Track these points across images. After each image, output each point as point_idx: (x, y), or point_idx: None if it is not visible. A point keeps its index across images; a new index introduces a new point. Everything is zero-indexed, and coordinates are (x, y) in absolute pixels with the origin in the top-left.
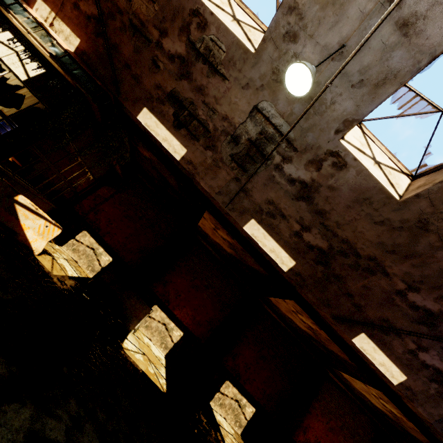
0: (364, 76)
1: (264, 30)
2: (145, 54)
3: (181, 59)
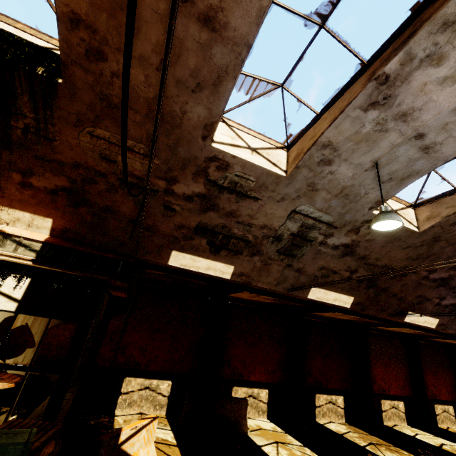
0: (392, 176)
1: (276, 146)
2: (151, 203)
3: (201, 196)
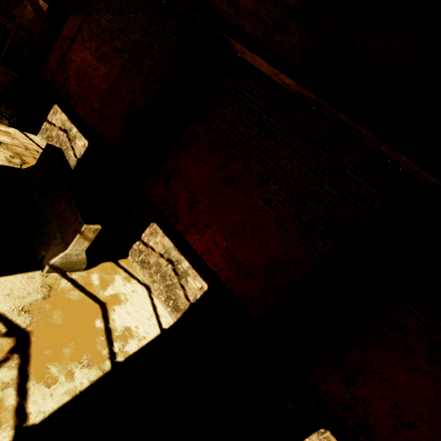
0: None
1: None
2: None
3: None
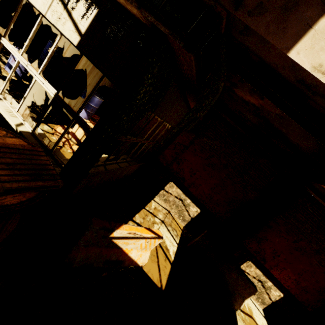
0: None
1: None
2: None
3: None
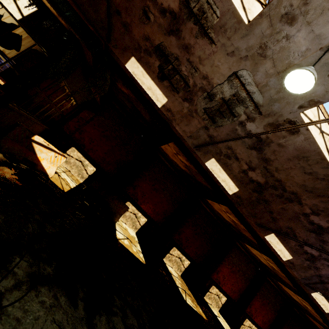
0: None
1: None
2: (136, 2)
3: (173, 14)
